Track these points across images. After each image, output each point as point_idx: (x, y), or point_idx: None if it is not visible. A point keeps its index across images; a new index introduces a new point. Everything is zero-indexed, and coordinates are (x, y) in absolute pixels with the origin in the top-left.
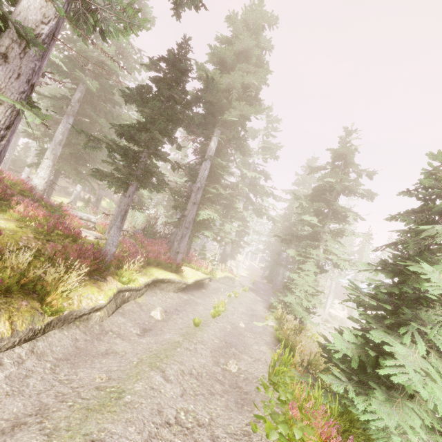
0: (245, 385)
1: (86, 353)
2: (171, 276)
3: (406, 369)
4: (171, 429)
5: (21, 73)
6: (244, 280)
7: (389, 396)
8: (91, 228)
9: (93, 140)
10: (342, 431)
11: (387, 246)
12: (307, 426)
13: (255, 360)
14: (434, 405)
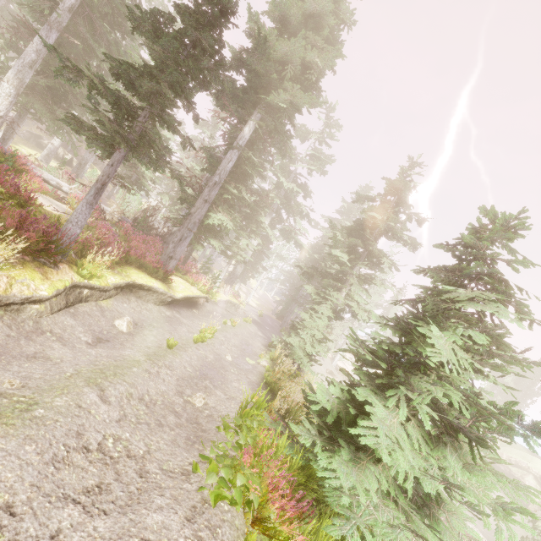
0: (206, 422)
1: (4, 352)
2: (154, 284)
3: (379, 432)
4: (88, 456)
5: None
6: (251, 310)
7: (355, 457)
8: (61, 199)
9: (71, 68)
10: (298, 484)
11: (405, 300)
12: (256, 474)
13: (228, 398)
14: (397, 472)
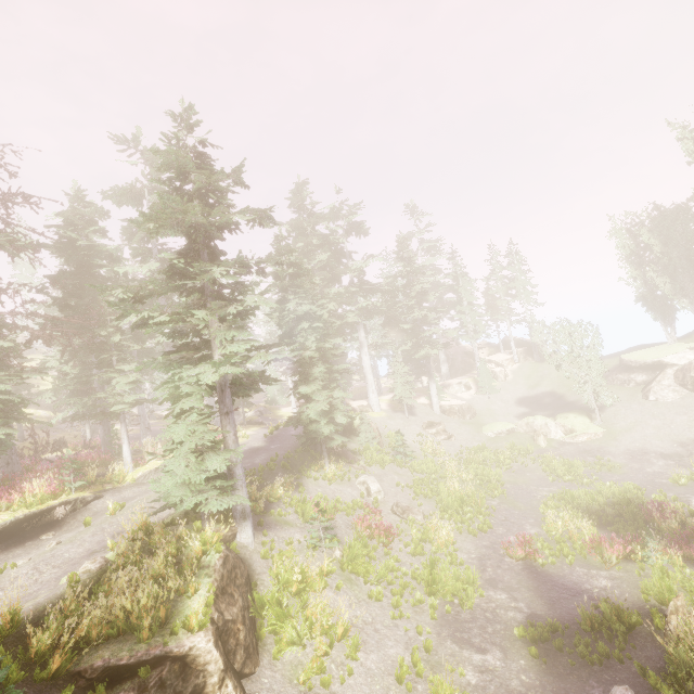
0: None
1: None
2: None
3: None
4: None
5: None
6: (259, 436)
7: None
8: None
9: None
10: None
11: None
12: None
13: None
14: None
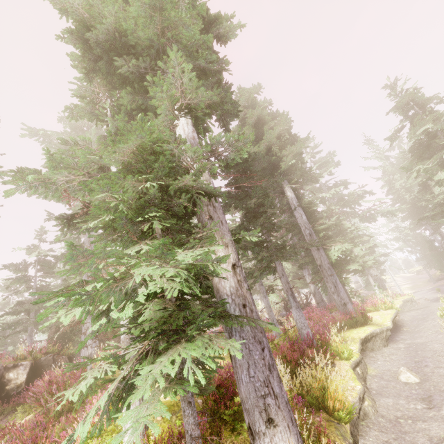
0: None
1: None
2: (369, 329)
3: None
4: None
5: (221, 220)
6: (423, 294)
7: None
8: None
9: None
10: None
11: None
12: None
13: None
14: None
